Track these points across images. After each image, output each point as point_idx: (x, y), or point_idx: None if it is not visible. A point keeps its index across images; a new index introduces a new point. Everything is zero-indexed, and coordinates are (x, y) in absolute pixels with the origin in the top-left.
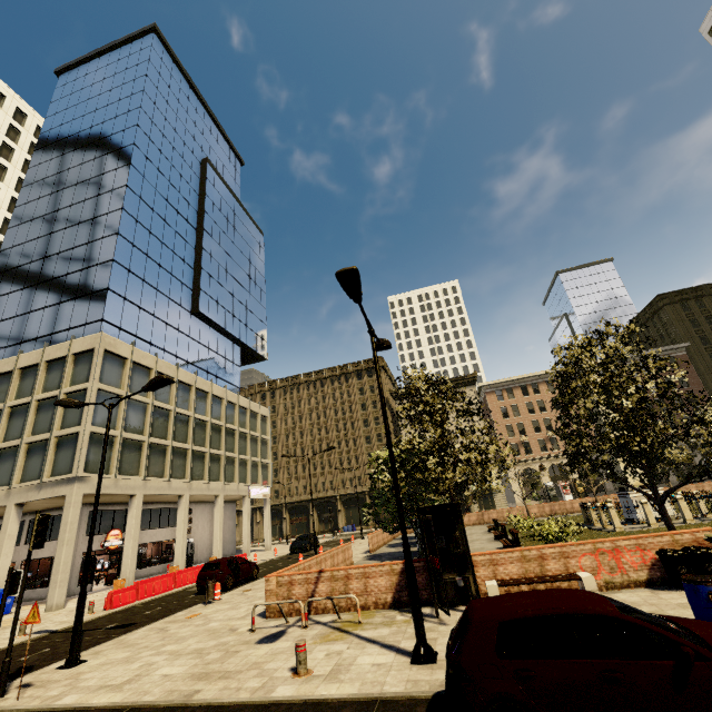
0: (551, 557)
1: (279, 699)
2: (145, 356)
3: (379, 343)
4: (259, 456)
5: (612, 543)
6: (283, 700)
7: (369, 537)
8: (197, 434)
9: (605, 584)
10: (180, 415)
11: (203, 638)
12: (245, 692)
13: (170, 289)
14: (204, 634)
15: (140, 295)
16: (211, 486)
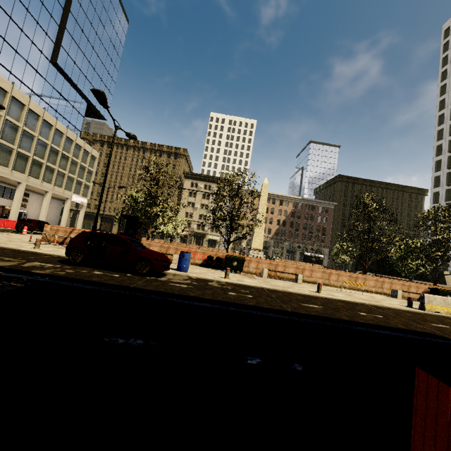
0: (172, 249)
1: (20, 249)
2: (2, 80)
3: (127, 134)
4: (84, 179)
5: (196, 250)
6: (21, 249)
7: None
8: (39, 149)
9: None
10: (27, 133)
11: (3, 237)
12: (7, 246)
13: (34, 35)
14: (4, 237)
15: (6, 29)
16: (44, 185)
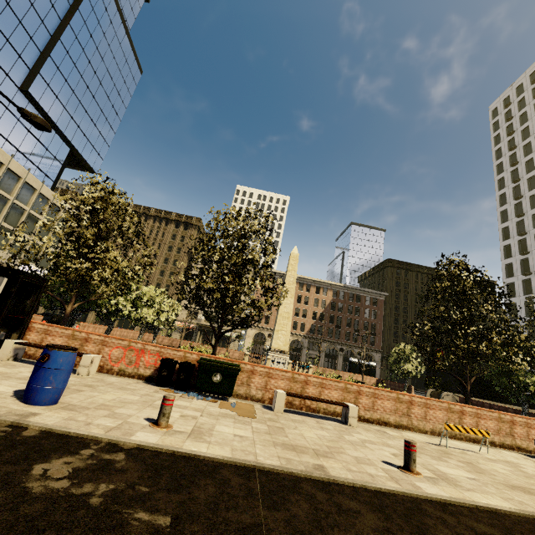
0: (93, 342)
1: None
2: None
3: (20, 110)
4: None
5: (143, 345)
6: None
7: (81, 325)
8: None
9: (119, 371)
10: None
11: None
12: None
13: None
14: None
15: None
16: None
